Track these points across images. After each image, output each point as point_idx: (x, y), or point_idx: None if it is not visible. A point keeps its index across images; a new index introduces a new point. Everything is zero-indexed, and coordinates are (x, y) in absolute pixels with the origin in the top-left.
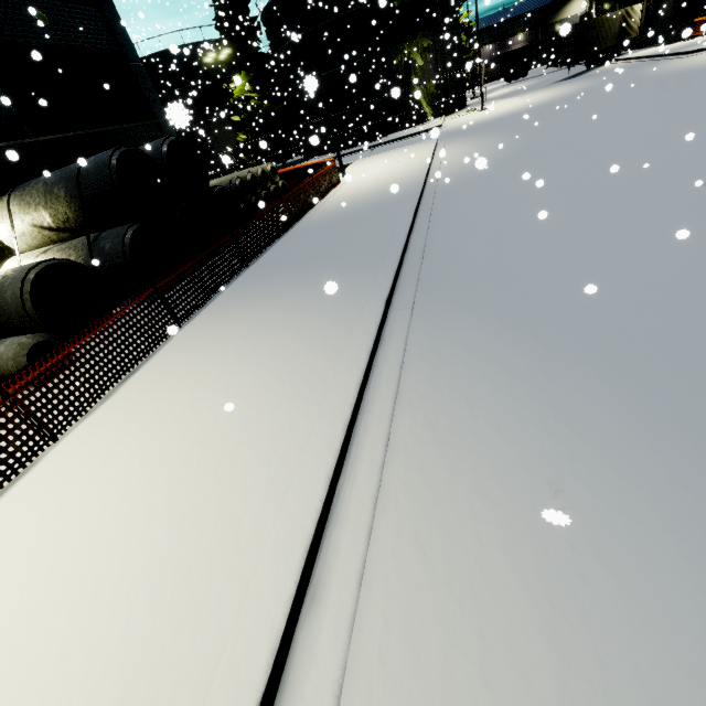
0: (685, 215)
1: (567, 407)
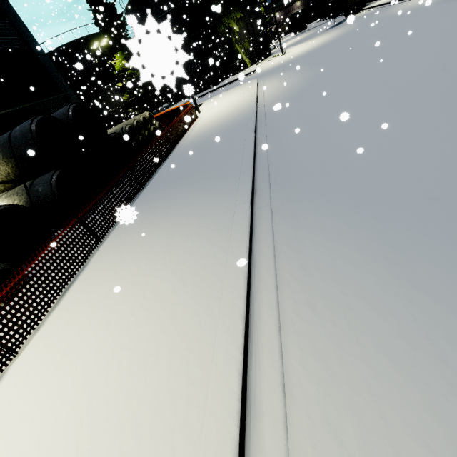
0: (456, 105)
1: (421, 277)
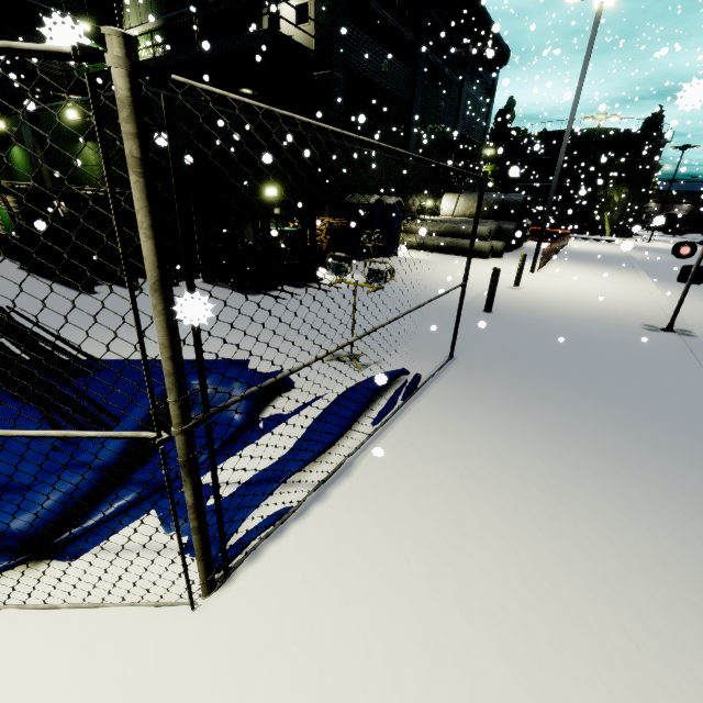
0: None
1: None
